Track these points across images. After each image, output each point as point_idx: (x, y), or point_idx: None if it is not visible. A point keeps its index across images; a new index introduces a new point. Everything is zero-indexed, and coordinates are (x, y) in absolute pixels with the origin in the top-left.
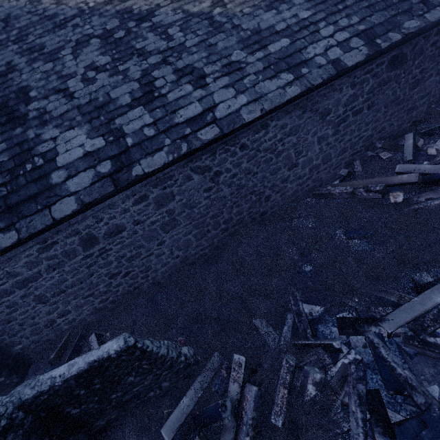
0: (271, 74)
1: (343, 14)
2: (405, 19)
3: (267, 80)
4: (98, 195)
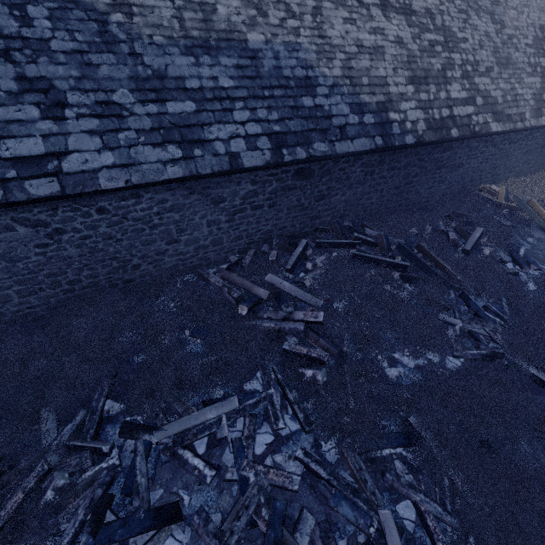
0: (157, 140)
1: (266, 103)
2: (318, 139)
3: (149, 145)
4: None
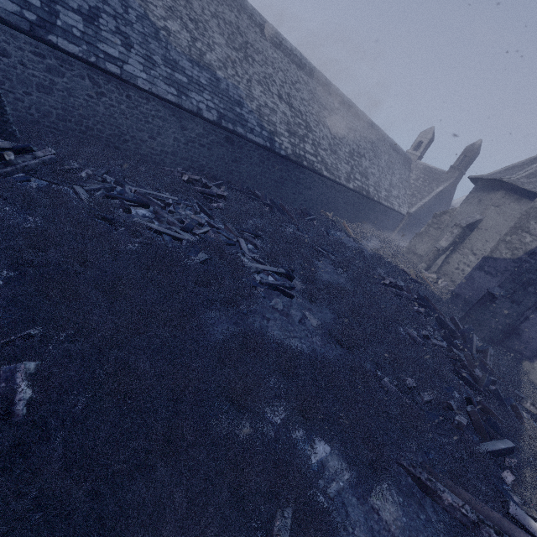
0: (167, 83)
1: (219, 99)
2: (240, 126)
3: (163, 82)
4: (14, 22)
